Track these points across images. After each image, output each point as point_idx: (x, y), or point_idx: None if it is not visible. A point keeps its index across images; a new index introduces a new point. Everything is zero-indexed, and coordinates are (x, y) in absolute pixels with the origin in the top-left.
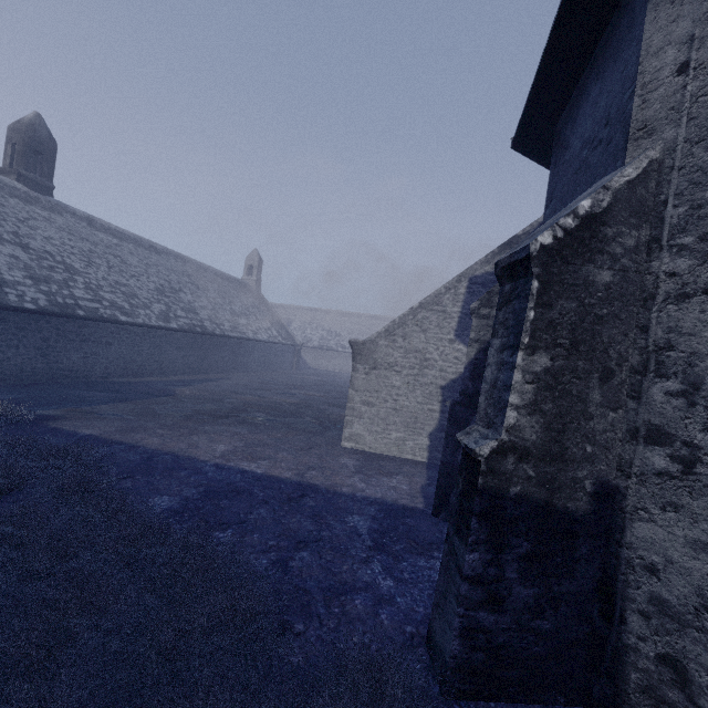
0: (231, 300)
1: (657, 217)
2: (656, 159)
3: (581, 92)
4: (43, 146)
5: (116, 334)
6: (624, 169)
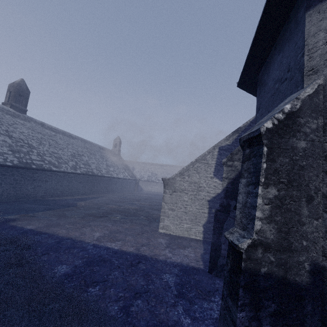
0: (106, 159)
1: (326, 113)
2: (321, 84)
3: (270, 59)
4: (23, 92)
5: (50, 176)
6: (306, 89)
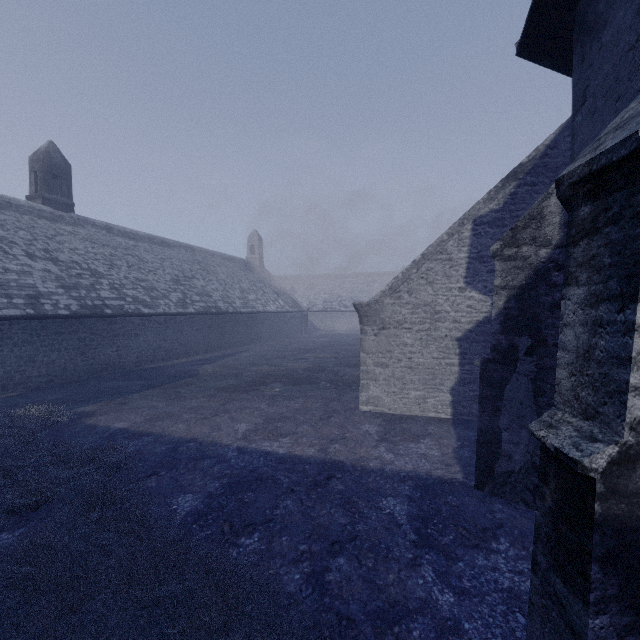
0: (239, 279)
1: None
2: None
3: None
4: (59, 169)
5: (142, 326)
6: None
